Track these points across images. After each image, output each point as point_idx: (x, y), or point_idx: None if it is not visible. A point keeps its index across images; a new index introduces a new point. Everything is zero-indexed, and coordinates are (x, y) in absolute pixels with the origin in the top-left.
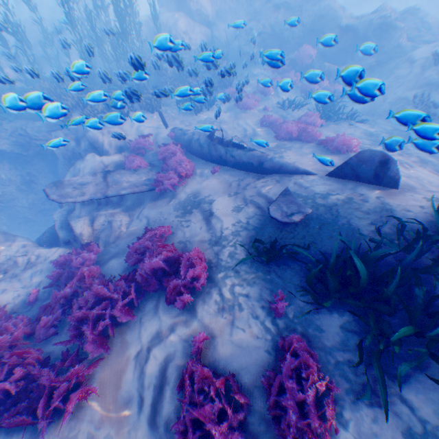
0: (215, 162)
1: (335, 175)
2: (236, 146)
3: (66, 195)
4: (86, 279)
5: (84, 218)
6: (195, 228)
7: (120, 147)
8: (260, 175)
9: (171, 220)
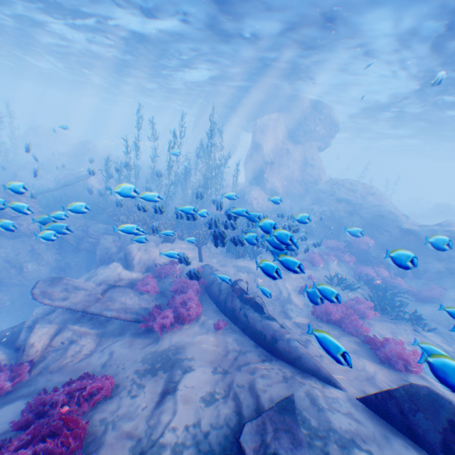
0: (227, 315)
1: (374, 407)
2: (257, 305)
3: (49, 293)
4: None
5: (53, 324)
6: (139, 403)
7: (147, 264)
8: (270, 355)
9: (127, 373)
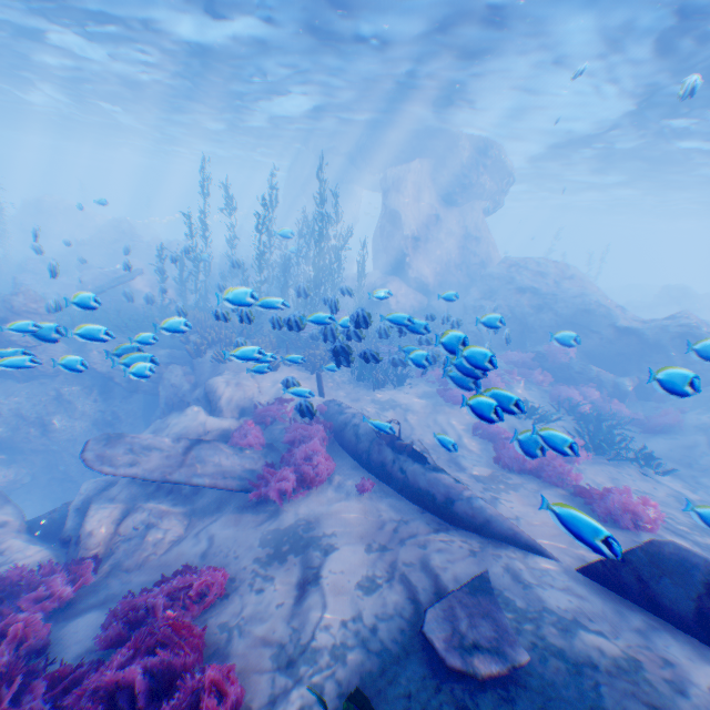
0: (373, 472)
1: (599, 576)
2: (416, 454)
3: (108, 457)
4: (5, 645)
5: (116, 503)
6: (270, 599)
7: (242, 406)
8: (444, 521)
9: (241, 561)
